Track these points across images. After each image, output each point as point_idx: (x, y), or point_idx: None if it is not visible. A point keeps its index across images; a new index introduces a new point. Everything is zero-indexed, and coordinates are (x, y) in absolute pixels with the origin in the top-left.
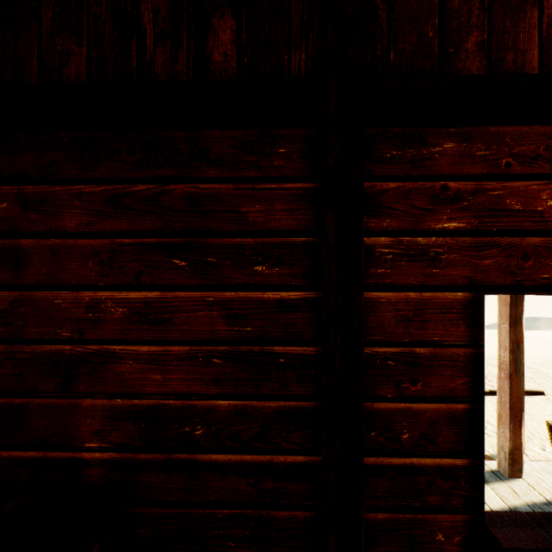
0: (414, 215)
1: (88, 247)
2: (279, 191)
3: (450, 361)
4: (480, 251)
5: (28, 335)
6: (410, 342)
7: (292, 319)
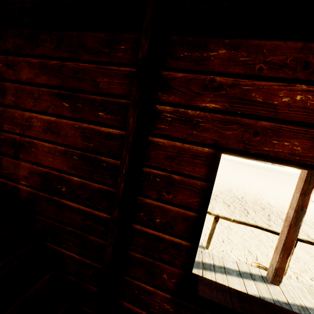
0: (189, 95)
1: (30, 90)
2: (117, 71)
3: (191, 187)
4: (226, 125)
5: (5, 128)
6: (171, 171)
7: (112, 144)
